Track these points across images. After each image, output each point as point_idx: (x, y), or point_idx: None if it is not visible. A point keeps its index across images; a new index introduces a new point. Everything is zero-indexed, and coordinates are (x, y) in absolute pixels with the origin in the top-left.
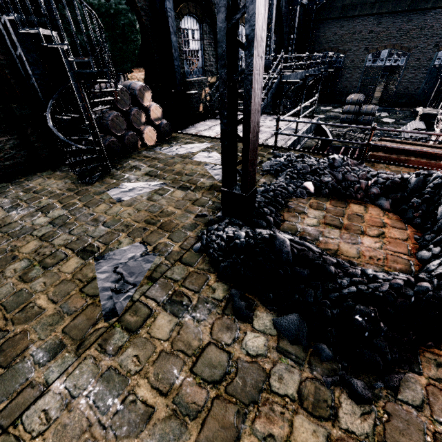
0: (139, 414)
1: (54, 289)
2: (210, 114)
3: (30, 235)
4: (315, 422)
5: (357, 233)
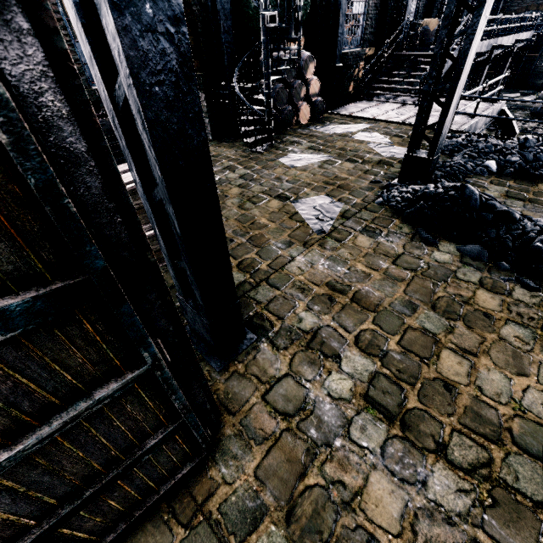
0: (362, 275)
1: (269, 215)
2: (362, 95)
3: (229, 184)
4: (492, 294)
5: (542, 205)
